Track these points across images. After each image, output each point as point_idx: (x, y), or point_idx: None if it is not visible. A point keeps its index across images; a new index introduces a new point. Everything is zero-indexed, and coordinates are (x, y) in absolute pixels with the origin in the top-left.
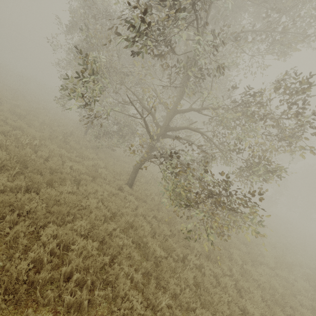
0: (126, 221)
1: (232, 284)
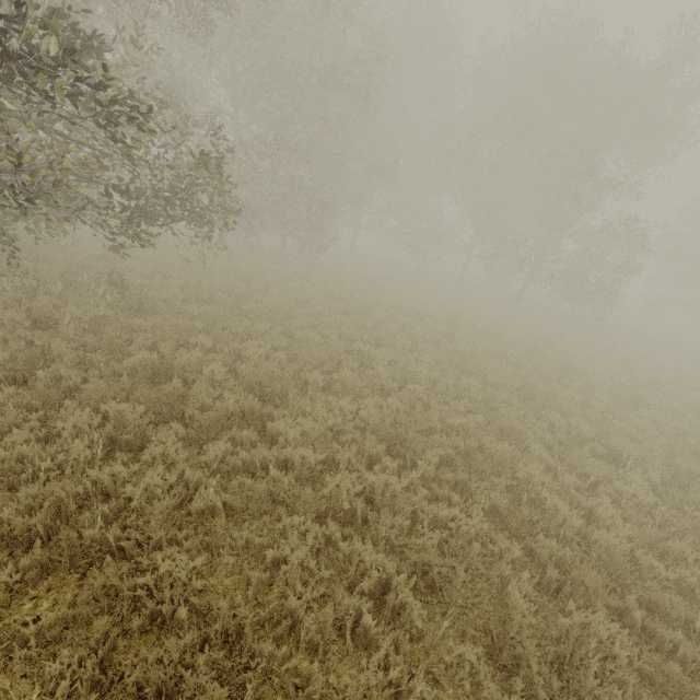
0: None
1: None
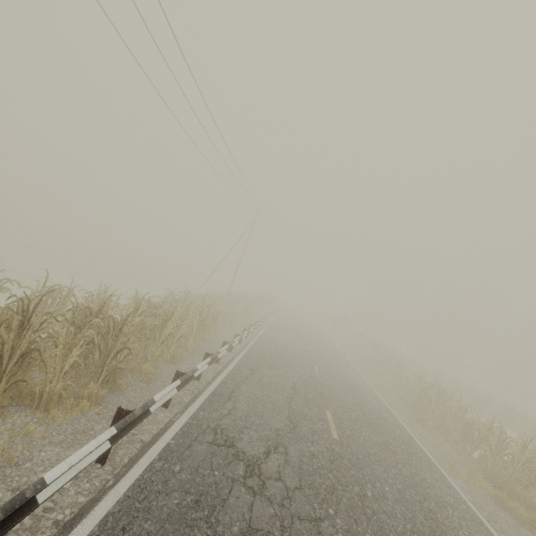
0: None
1: None
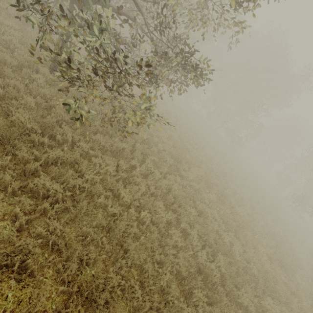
0: (8, 92)
1: (123, 176)
